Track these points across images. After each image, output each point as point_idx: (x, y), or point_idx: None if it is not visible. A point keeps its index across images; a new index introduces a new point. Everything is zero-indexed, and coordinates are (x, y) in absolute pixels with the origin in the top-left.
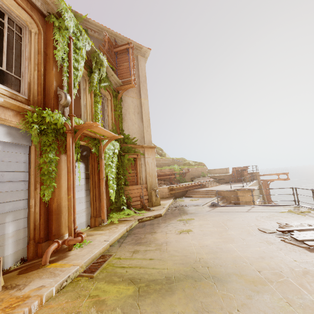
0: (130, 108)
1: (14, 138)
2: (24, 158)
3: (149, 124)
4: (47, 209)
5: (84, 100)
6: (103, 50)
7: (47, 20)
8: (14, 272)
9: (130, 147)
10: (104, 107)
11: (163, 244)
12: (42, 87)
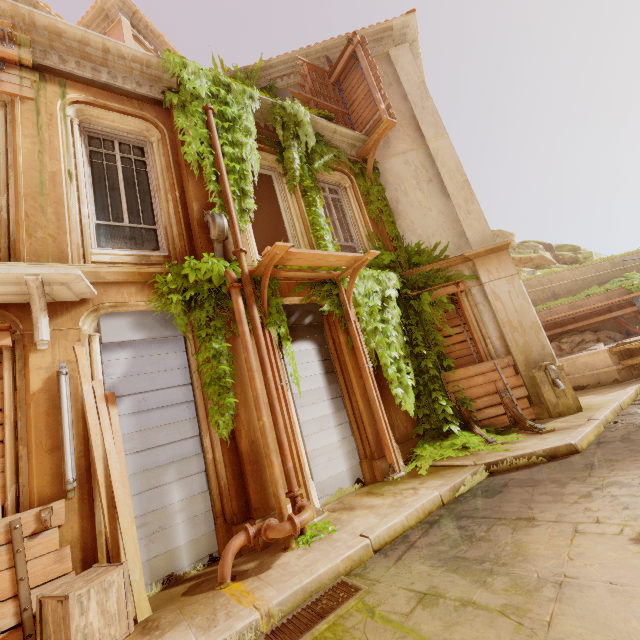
0: (404, 180)
1: (152, 329)
2: (180, 361)
3: (470, 192)
4: (237, 453)
5: (286, 213)
6: (300, 95)
7: (164, 107)
8: (186, 584)
9: (429, 272)
10: (343, 209)
11: (541, 589)
12: (184, 224)
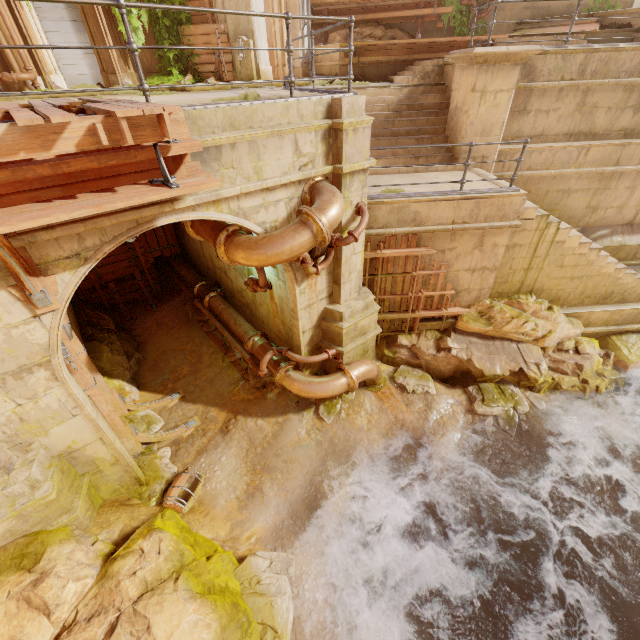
0: None
1: None
2: None
3: None
4: None
5: None
6: None
7: None
8: None
9: None
10: None
11: None
12: None
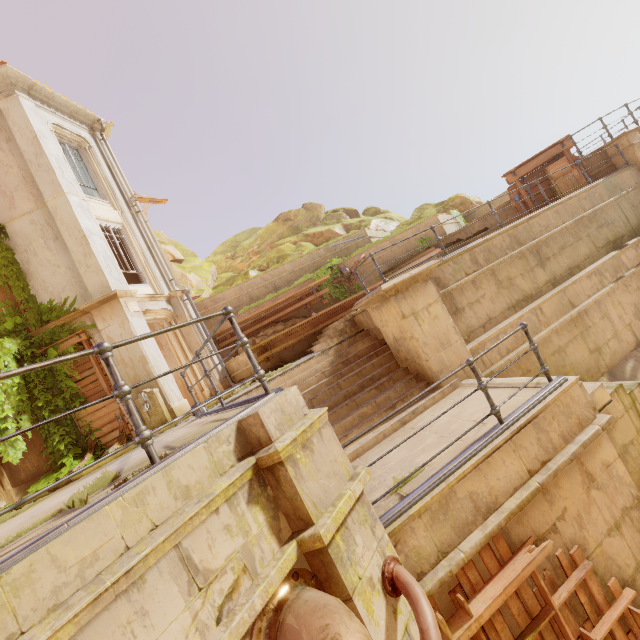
0: (33, 240)
1: None
2: None
3: (89, 246)
4: None
5: None
6: None
7: None
8: None
9: (55, 328)
10: None
11: None
12: None
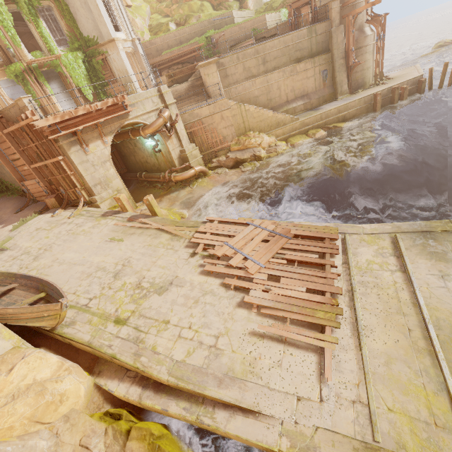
0: (75, 2)
1: (11, 83)
2: (22, 90)
3: (100, 11)
4: (44, 110)
5: (32, 31)
6: None
7: None
8: None
9: (93, 50)
10: (56, 19)
11: None
12: (2, 50)
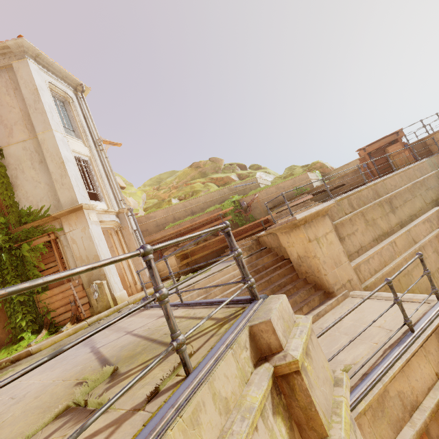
0: (22, 161)
1: None
2: None
3: (65, 170)
4: None
5: None
6: None
7: None
8: None
9: (30, 228)
10: None
11: None
12: None
